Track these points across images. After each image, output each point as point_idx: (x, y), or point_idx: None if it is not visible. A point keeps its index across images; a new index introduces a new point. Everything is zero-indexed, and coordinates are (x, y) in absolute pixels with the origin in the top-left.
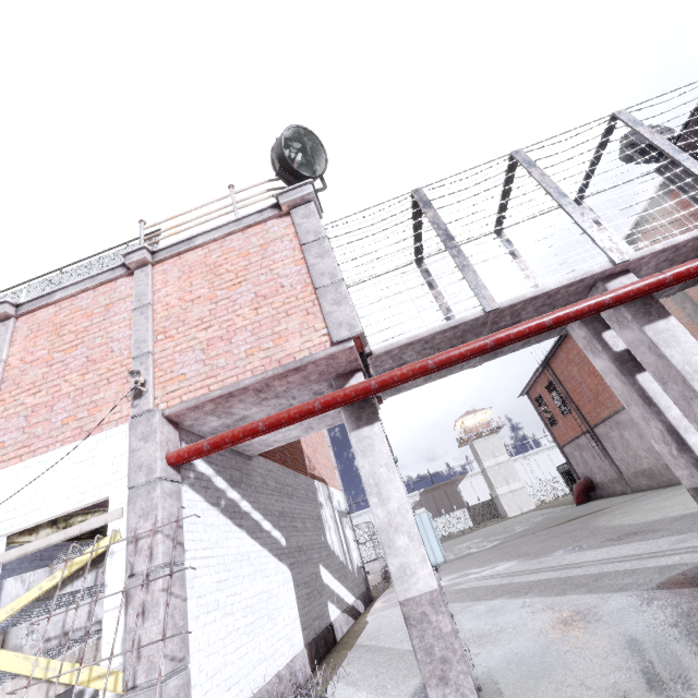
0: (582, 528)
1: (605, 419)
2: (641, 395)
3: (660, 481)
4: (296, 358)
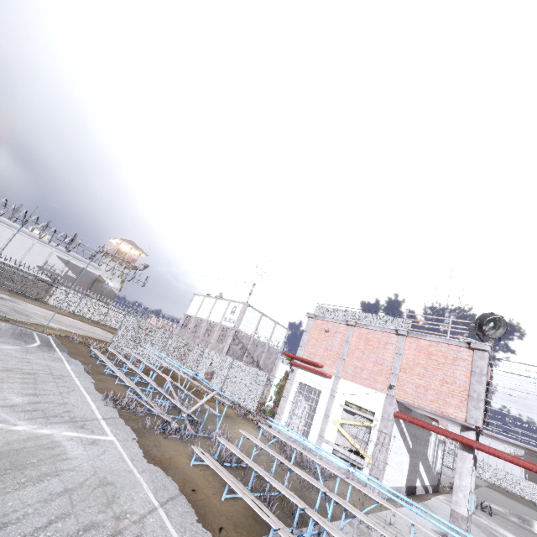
0: None
1: None
2: None
3: None
4: (449, 415)
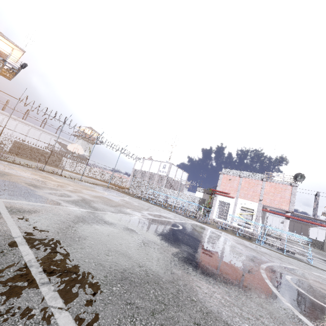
0: None
1: None
2: None
3: None
4: (282, 208)
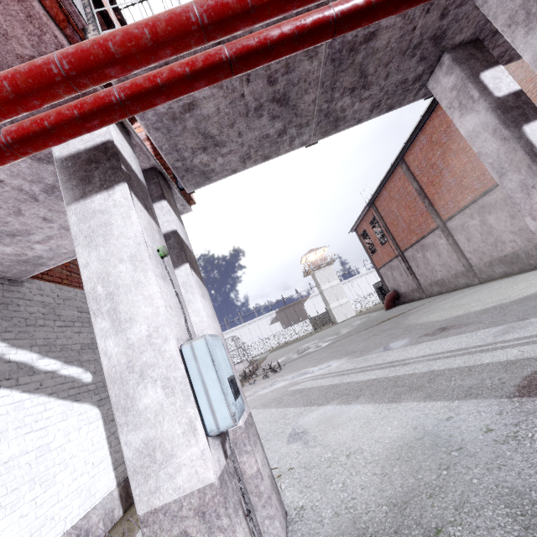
0: (396, 326)
1: (414, 244)
2: (530, 151)
3: (448, 287)
4: None
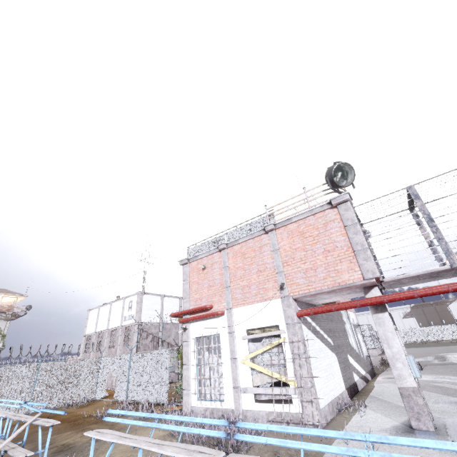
0: None
1: None
2: None
3: None
4: (346, 283)
